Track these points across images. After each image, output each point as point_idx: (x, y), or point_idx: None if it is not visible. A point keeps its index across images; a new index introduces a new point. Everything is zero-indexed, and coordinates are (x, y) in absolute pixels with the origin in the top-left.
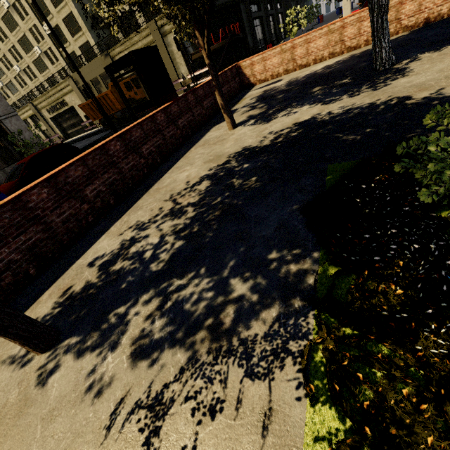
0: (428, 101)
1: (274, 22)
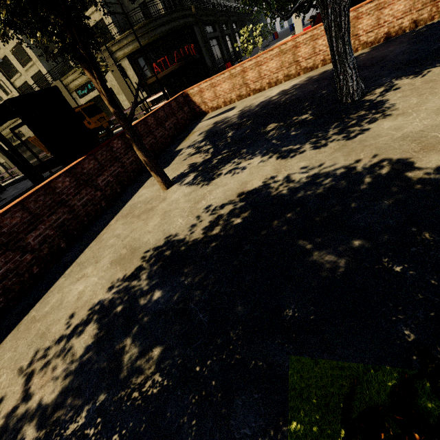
0: None
1: (231, 41)
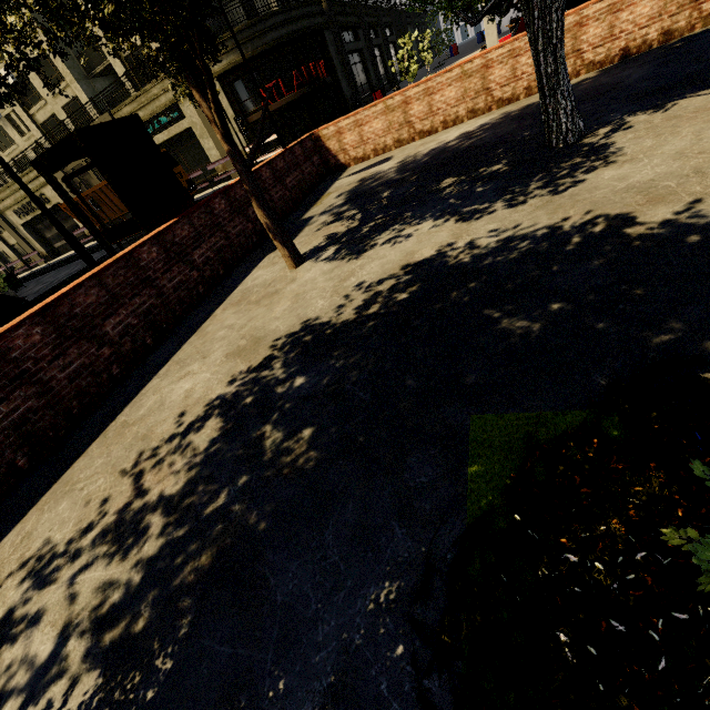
0: (676, 233)
1: (383, 57)
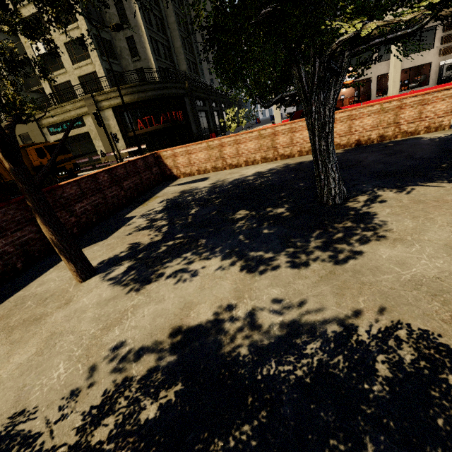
0: None
1: (219, 117)
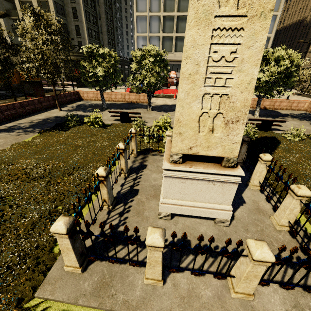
0: None
1: (122, 73)
